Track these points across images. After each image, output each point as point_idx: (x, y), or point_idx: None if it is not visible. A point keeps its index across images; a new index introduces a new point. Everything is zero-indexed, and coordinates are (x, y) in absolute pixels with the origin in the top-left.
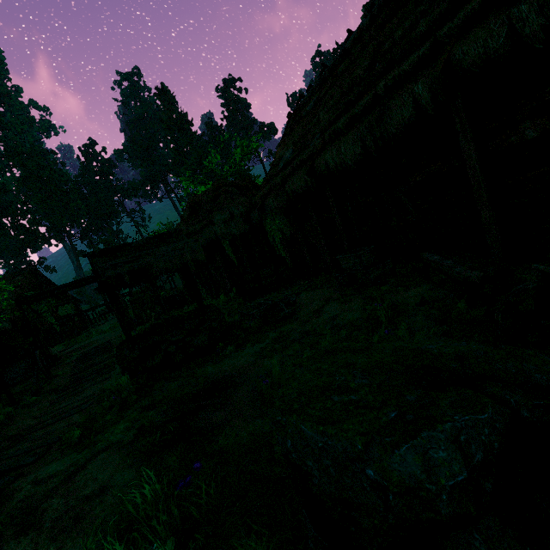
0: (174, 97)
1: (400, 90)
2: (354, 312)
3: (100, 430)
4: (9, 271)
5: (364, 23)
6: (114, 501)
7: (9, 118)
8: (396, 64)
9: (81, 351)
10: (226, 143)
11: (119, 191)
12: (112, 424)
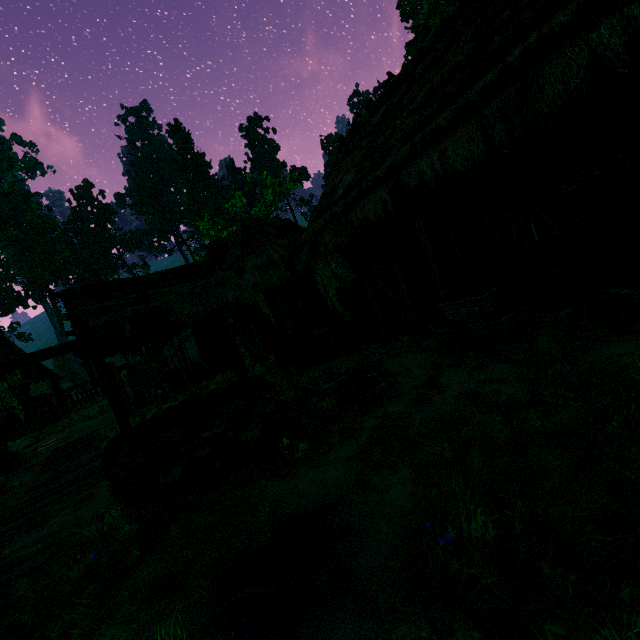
0: (189, 135)
1: (556, 51)
2: (508, 384)
3: None
4: None
5: (451, 13)
6: None
7: None
8: (530, 31)
9: (54, 447)
10: (250, 188)
11: (118, 241)
12: (83, 636)
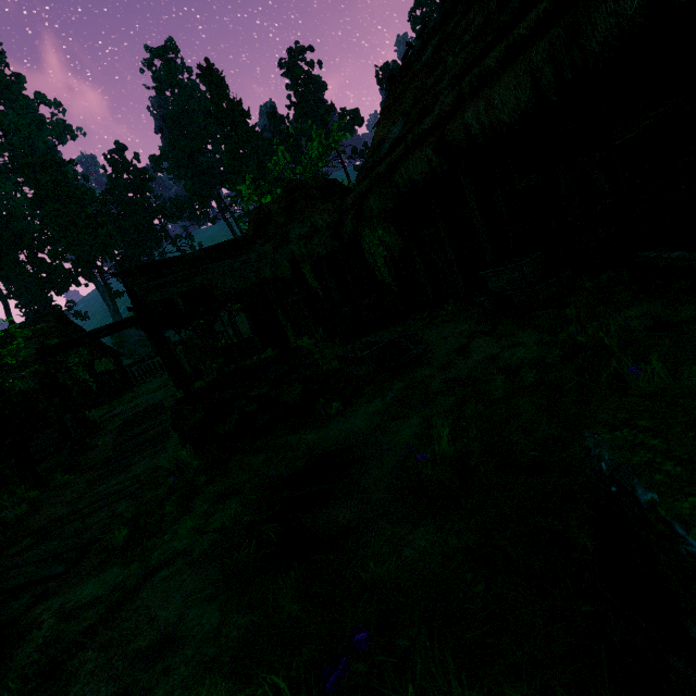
0: (223, 78)
1: None
2: (528, 348)
3: (157, 530)
4: (30, 318)
5: None
6: (189, 672)
7: (12, 117)
8: None
9: (125, 416)
10: (295, 140)
11: (159, 211)
12: (173, 521)
